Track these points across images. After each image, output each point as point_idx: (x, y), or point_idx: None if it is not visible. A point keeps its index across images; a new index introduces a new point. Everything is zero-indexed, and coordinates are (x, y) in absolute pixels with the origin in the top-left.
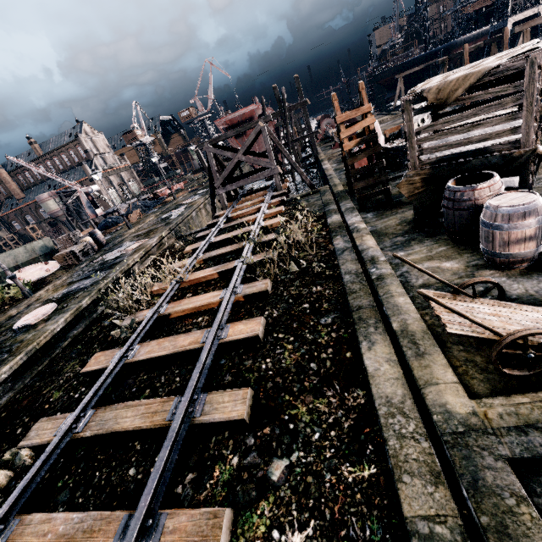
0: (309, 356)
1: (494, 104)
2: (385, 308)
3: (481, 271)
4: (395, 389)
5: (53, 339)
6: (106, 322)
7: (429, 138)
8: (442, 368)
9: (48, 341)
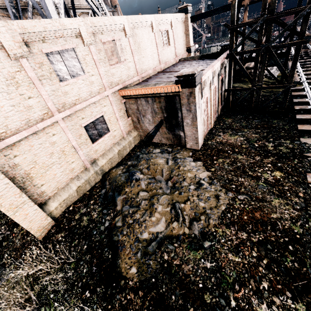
0: None
1: None
2: None
3: None
4: None
5: None
6: None
7: None
8: None
9: None
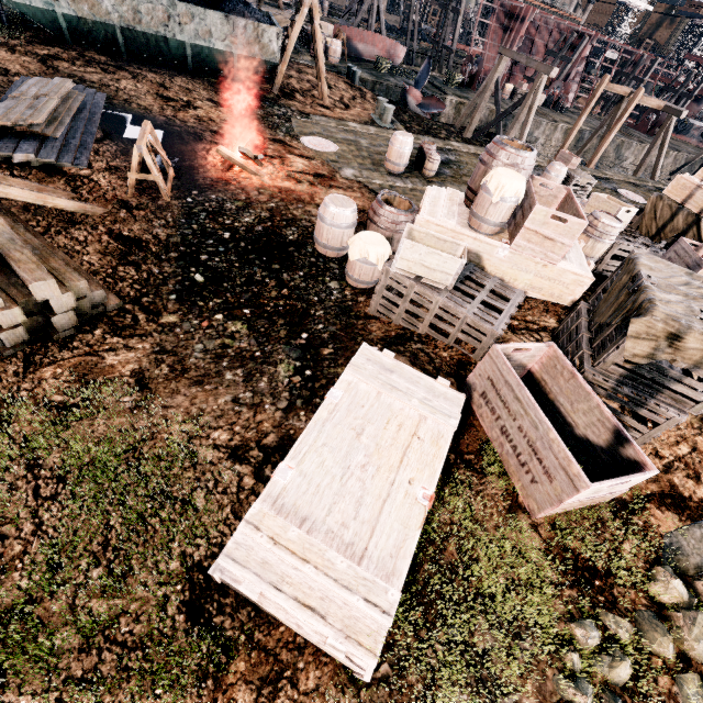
0: None
1: None
2: None
3: None
4: None
5: None
6: None
7: None
8: None
9: None
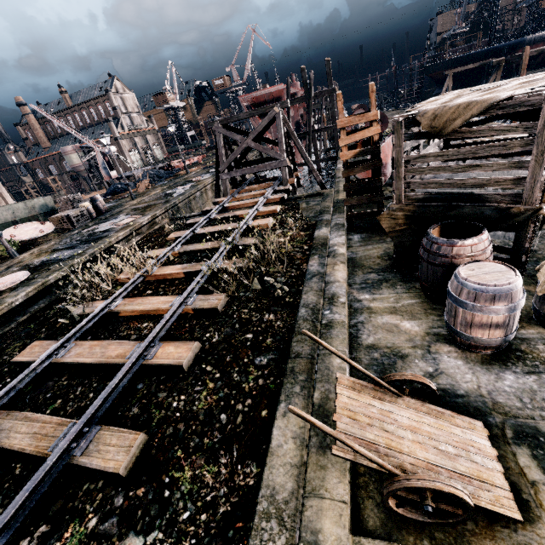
0: (225, 403)
1: (498, 145)
2: (317, 368)
3: (440, 344)
4: (287, 480)
5: (11, 312)
6: (60, 306)
7: (419, 170)
8: (338, 476)
9: (4, 314)
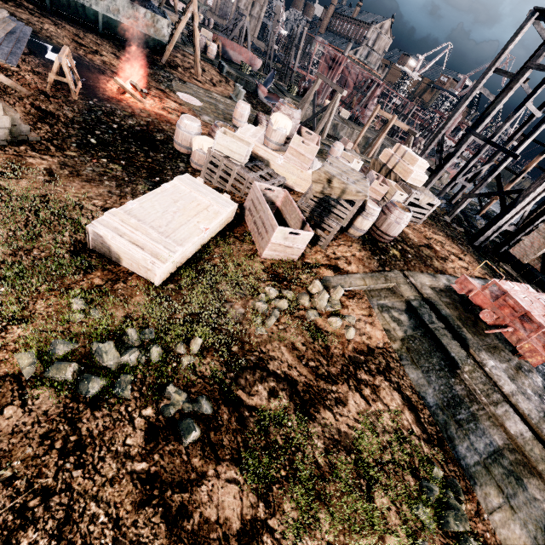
0: None
1: None
2: None
3: None
4: None
5: None
6: None
7: None
8: None
9: None
